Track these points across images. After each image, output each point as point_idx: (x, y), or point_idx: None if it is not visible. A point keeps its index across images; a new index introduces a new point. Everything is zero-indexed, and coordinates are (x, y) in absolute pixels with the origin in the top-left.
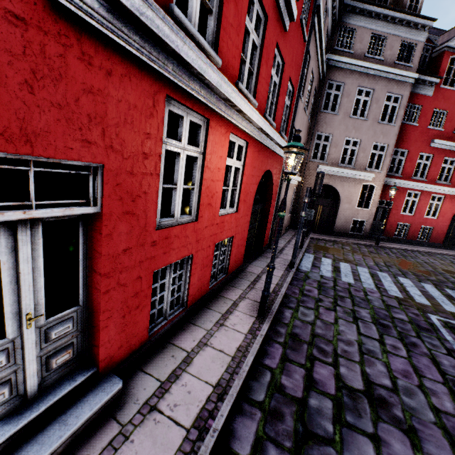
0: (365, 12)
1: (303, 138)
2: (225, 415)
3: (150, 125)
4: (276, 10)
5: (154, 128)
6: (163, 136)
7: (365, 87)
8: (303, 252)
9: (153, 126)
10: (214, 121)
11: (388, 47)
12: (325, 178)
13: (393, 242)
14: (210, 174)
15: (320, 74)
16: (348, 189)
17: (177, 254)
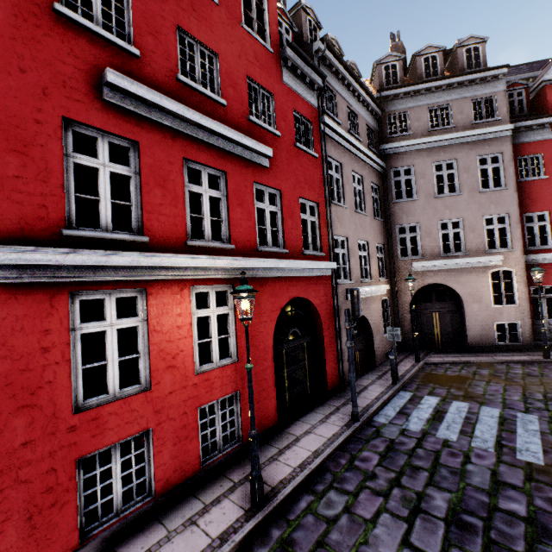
0: (410, 93)
1: (374, 238)
2: None
3: (49, 323)
4: (241, 160)
5: (56, 323)
6: (76, 323)
7: (443, 160)
8: (393, 390)
9: (53, 322)
10: (155, 286)
11: (456, 113)
12: (427, 276)
13: None
14: (162, 336)
15: (374, 168)
16: (468, 283)
17: (119, 433)
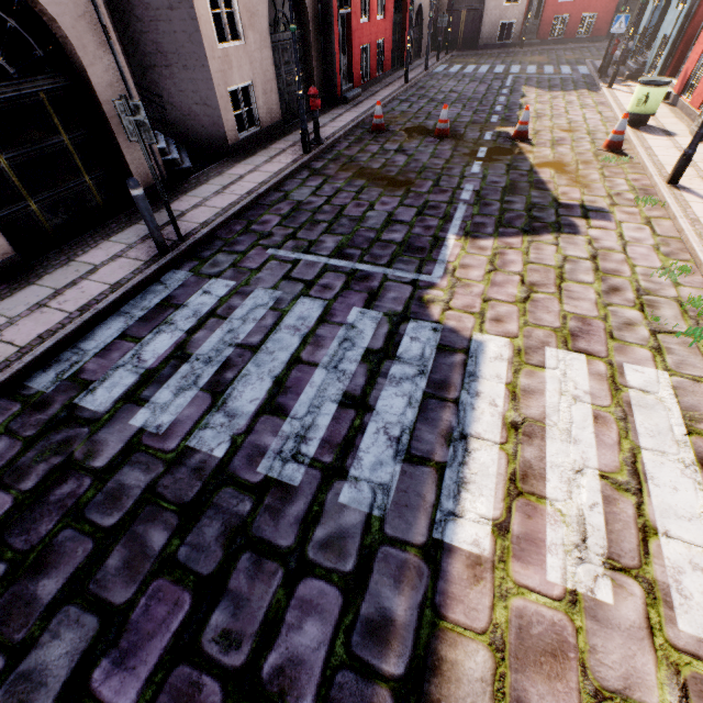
0: None
1: None
2: (396, 94)
3: None
4: None
5: None
6: None
7: None
8: (438, 63)
9: None
10: None
11: None
12: None
13: (546, 45)
14: None
15: None
16: None
17: (365, 41)
